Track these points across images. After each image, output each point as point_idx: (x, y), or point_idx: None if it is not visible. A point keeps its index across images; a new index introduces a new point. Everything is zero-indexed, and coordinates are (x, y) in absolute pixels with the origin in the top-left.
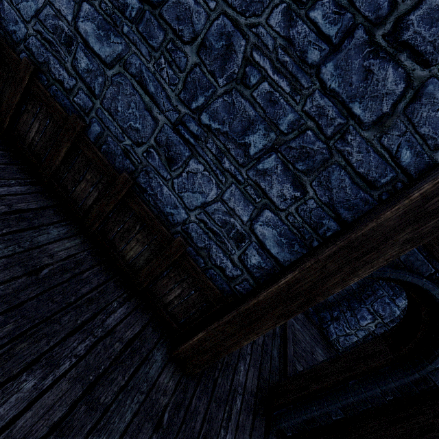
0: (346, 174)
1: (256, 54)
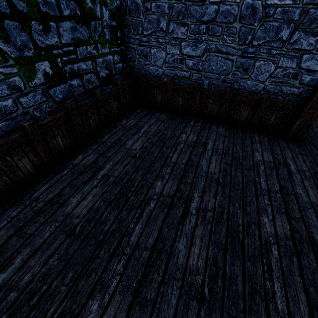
0: None
1: (268, 2)
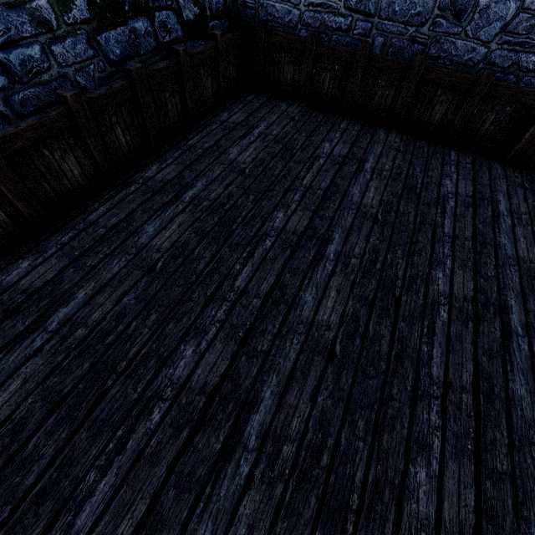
0: None
1: None
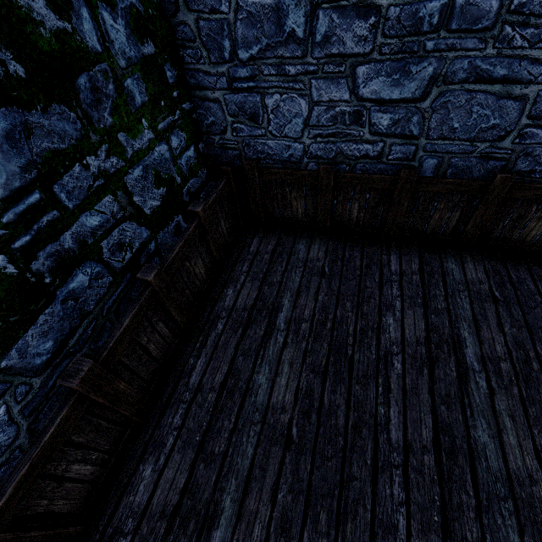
0: None
1: None
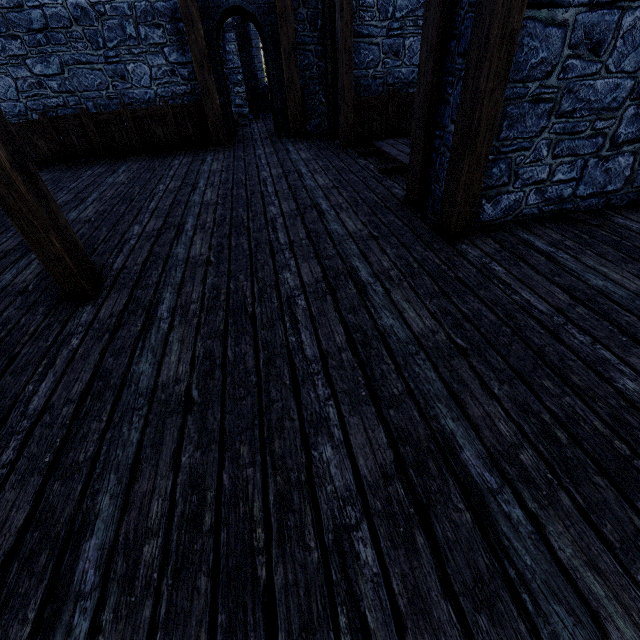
0: (161, 3)
1: (92, 0)
